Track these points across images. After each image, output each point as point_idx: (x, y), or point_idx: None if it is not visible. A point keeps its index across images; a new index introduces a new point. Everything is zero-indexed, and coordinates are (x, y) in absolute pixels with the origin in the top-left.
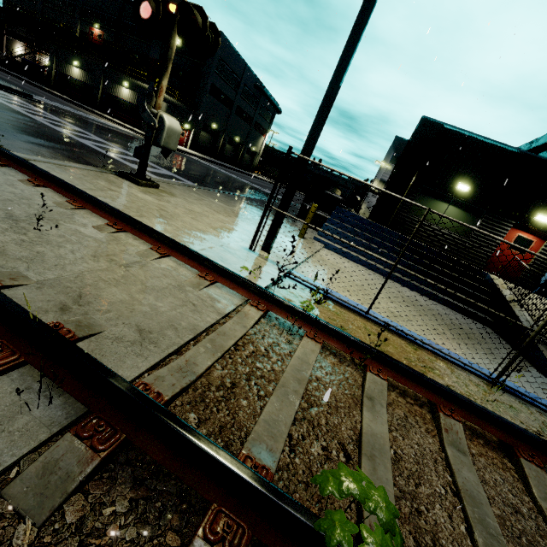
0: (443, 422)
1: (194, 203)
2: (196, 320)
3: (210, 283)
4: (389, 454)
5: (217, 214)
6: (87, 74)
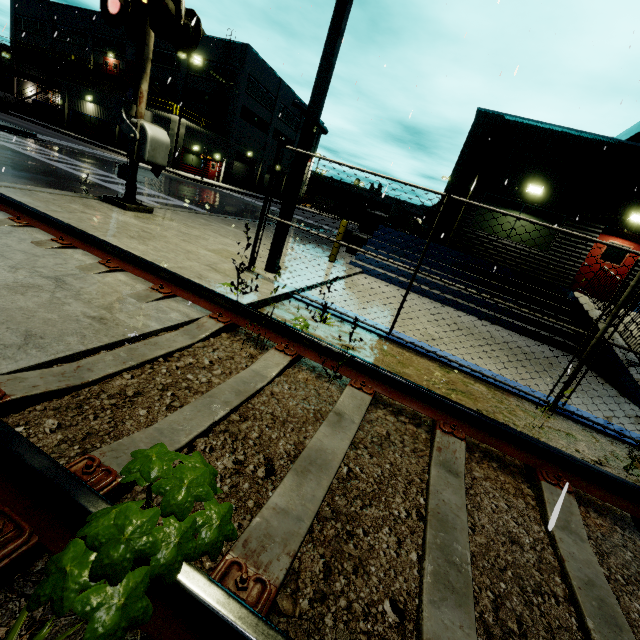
0: (437, 440)
1: (195, 228)
2: (119, 330)
3: (164, 296)
4: (334, 470)
5: (222, 237)
6: (102, 109)
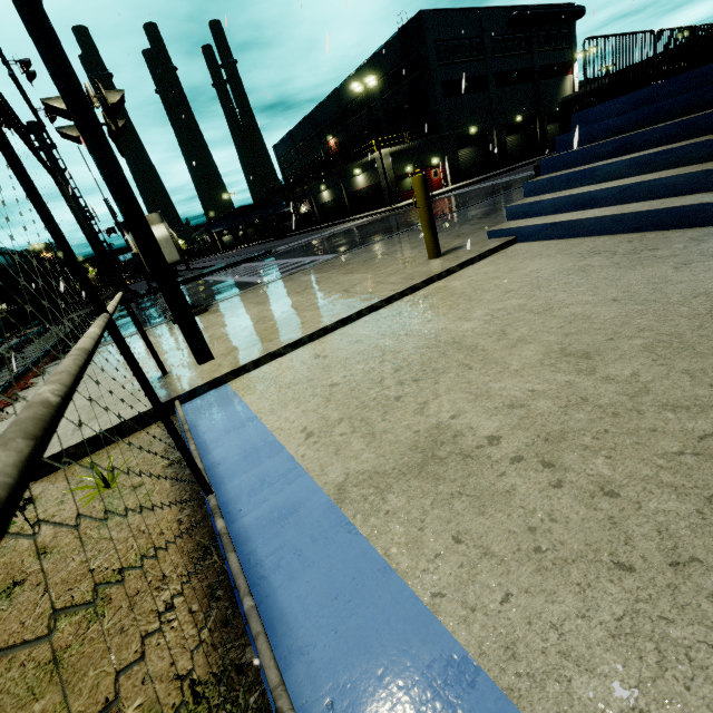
0: None
1: (235, 309)
2: None
3: None
4: None
5: (252, 308)
6: (332, 190)
